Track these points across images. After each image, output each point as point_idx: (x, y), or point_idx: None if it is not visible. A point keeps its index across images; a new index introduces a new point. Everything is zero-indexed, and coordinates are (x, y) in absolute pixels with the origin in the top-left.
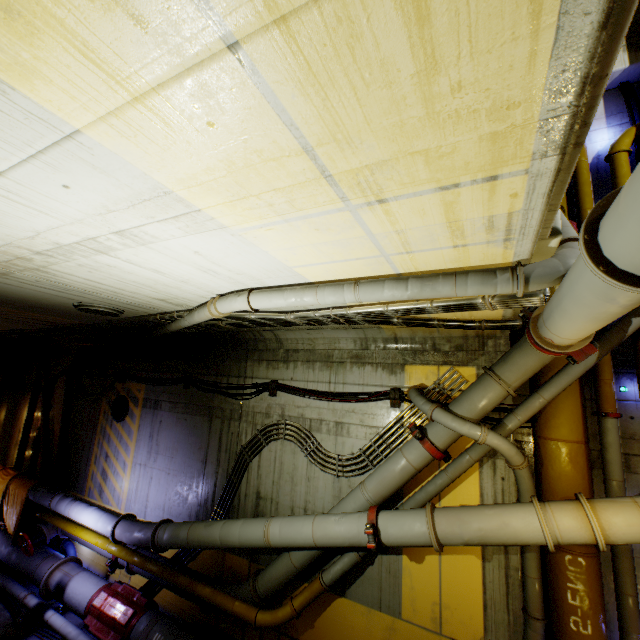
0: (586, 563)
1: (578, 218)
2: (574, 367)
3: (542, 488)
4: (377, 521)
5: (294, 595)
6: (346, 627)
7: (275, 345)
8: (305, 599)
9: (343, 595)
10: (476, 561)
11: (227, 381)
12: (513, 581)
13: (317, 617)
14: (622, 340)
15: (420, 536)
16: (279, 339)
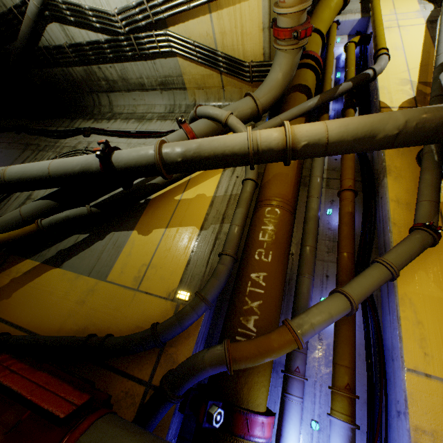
0: (281, 213)
1: (324, 65)
2: (303, 103)
3: (264, 176)
4: (116, 150)
5: (9, 271)
6: (45, 294)
7: (107, 111)
8: (11, 234)
9: (59, 266)
10: (195, 230)
11: (55, 130)
12: (220, 242)
13: (20, 288)
14: (335, 94)
15: (147, 152)
16: (112, 106)
